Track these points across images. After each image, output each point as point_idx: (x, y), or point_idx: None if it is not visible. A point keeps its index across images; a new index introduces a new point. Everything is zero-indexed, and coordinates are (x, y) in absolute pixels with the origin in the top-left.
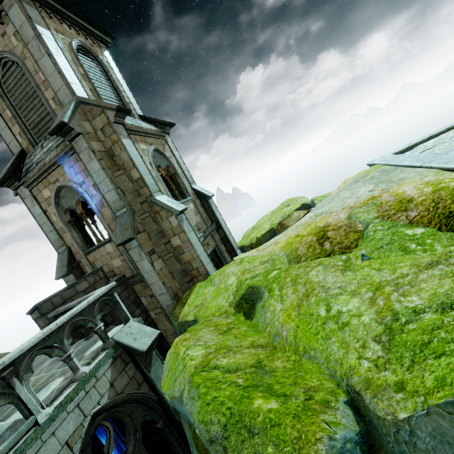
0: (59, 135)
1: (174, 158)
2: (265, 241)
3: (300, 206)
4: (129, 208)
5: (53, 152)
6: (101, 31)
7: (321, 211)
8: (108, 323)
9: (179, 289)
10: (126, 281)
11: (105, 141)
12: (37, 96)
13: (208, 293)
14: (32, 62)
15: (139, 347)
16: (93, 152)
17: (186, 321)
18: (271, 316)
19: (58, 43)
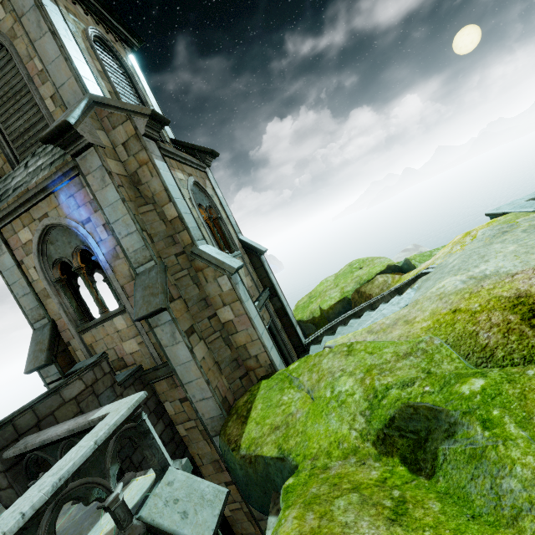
0: (58, 143)
1: (216, 198)
2: (335, 315)
3: (385, 269)
4: (159, 261)
5: (44, 172)
6: (126, 29)
7: (481, 273)
8: (122, 470)
9: (229, 390)
10: (143, 376)
11: (127, 161)
12: (28, 92)
13: (291, 403)
14: (25, 42)
15: None
16: (110, 174)
17: (258, 456)
18: (530, 493)
19: (68, 24)
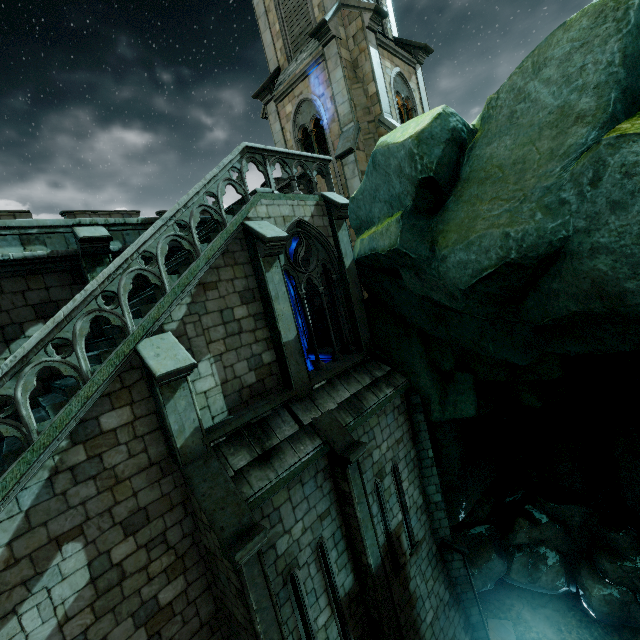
0: (317, 37)
1: (417, 93)
2: None
3: None
4: (356, 122)
5: (306, 60)
6: None
7: None
8: None
9: None
10: None
11: (353, 51)
12: (305, 4)
13: None
14: None
15: (337, 201)
16: (341, 59)
17: None
18: None
19: None
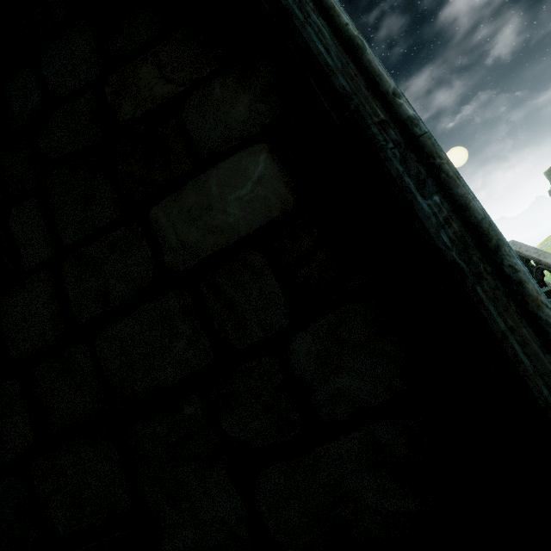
0: None
1: None
2: None
3: None
4: None
5: None
6: None
7: None
8: None
9: None
10: None
11: None
12: None
13: None
14: None
15: None
16: None
17: None
18: None
19: None
